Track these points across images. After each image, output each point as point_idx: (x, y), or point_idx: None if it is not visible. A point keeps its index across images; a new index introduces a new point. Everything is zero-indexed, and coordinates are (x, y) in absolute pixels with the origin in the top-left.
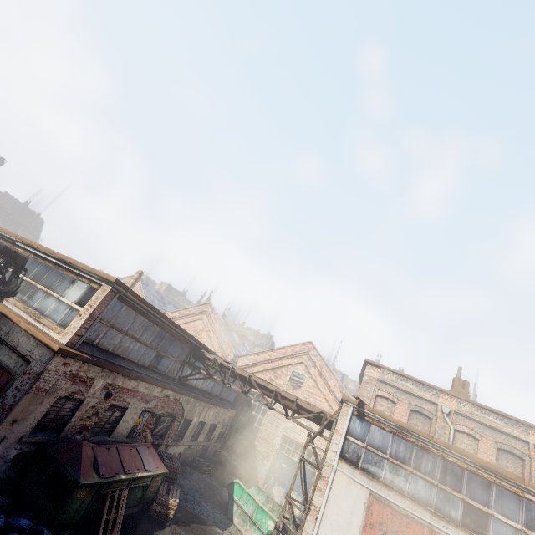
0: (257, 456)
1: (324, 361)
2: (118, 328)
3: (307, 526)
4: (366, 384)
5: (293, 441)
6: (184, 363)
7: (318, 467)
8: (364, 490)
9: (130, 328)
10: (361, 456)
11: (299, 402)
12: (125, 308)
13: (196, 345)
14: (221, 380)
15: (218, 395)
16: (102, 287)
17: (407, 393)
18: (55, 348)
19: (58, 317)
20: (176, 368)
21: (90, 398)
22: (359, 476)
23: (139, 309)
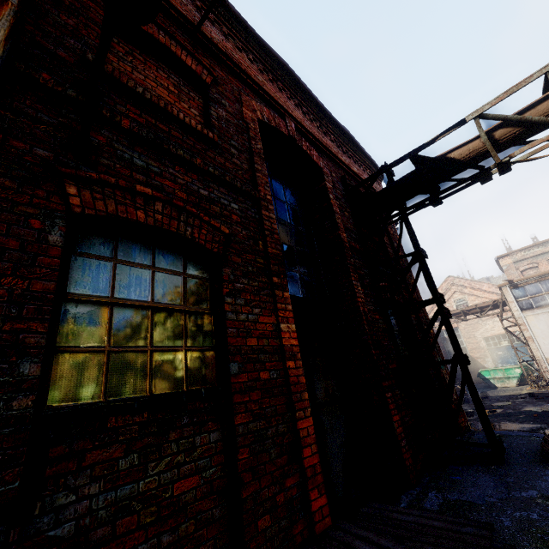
0: (478, 360)
1: (468, 280)
2: None
3: (531, 347)
4: (508, 271)
5: (493, 337)
6: None
7: (515, 324)
8: (545, 314)
9: None
10: (531, 303)
11: (478, 306)
12: None
13: None
14: None
15: None
16: None
17: (539, 255)
18: None
19: None
20: None
21: None
22: (537, 310)
23: None
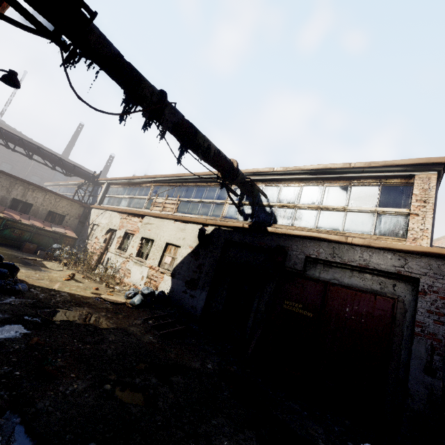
0: None
1: None
2: None
3: None
4: None
5: None
6: None
7: None
8: None
9: None
10: None
11: None
12: None
13: None
14: None
15: None
16: (418, 177)
17: None
18: None
19: (368, 226)
20: None
21: None
22: None
23: None
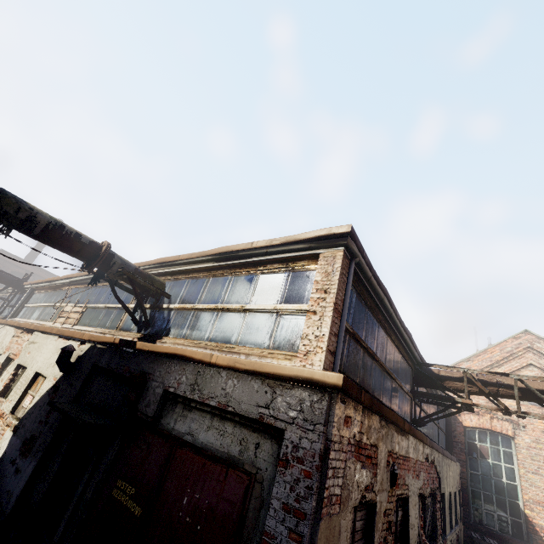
0: (542, 536)
1: None
2: (358, 335)
3: None
4: None
5: None
6: (412, 395)
7: None
8: None
9: (365, 335)
10: None
11: None
12: (355, 297)
13: (416, 362)
14: (498, 409)
15: (437, 443)
16: (323, 256)
17: None
18: (332, 379)
19: (262, 335)
20: (407, 405)
21: (379, 493)
22: None
23: (367, 298)
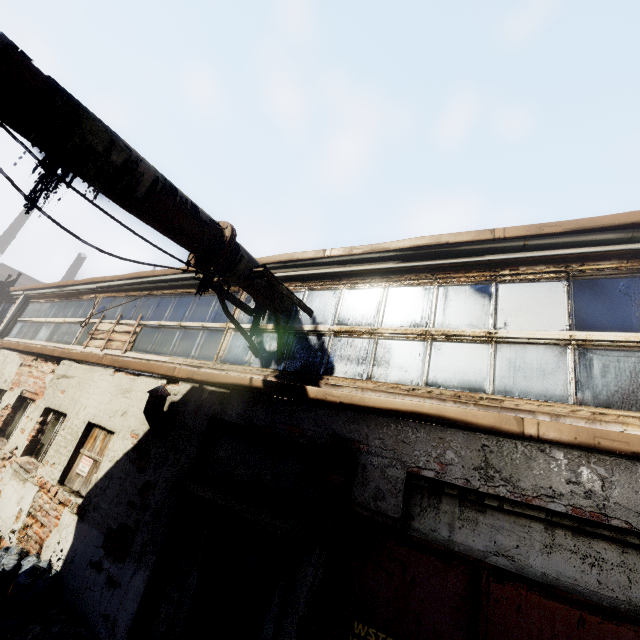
0: None
1: None
2: None
3: None
4: None
5: None
6: None
7: None
8: None
9: None
10: None
11: None
12: None
13: None
14: None
15: None
16: None
17: None
18: None
19: (560, 382)
20: None
21: None
22: None
23: None
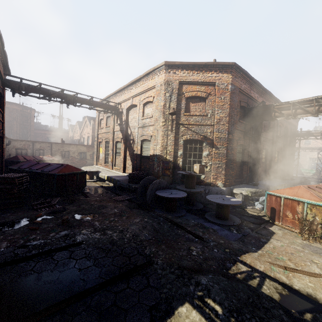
0: (302, 165)
1: None
2: None
3: None
4: None
5: (313, 158)
6: None
7: None
8: None
9: None
10: None
11: (312, 148)
12: None
13: None
14: None
15: None
16: None
17: None
18: None
19: None
20: None
21: None
22: None
23: None
